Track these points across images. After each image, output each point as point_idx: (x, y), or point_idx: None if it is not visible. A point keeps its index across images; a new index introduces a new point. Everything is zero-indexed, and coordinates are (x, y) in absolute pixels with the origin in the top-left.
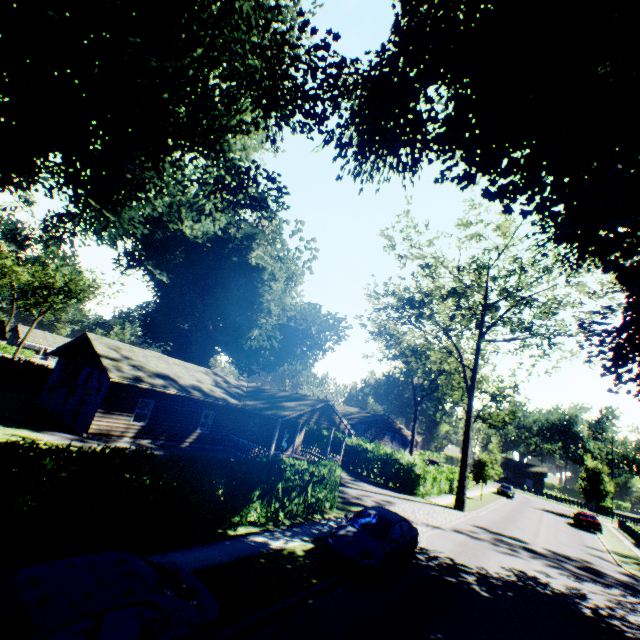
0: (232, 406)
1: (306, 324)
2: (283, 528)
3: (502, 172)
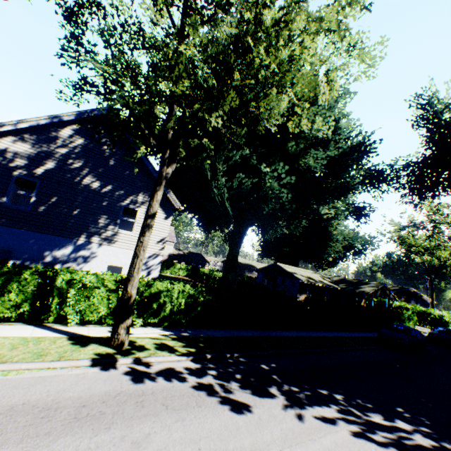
0: (334, 288)
1: (353, 242)
2: None
3: None
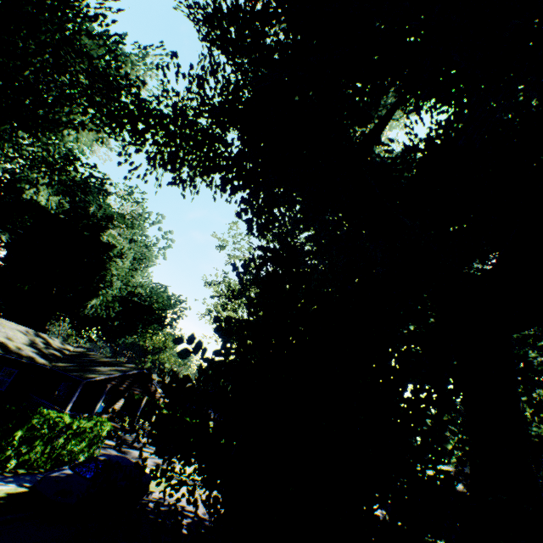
0: (41, 366)
1: (150, 301)
2: (7, 475)
3: (243, 200)
